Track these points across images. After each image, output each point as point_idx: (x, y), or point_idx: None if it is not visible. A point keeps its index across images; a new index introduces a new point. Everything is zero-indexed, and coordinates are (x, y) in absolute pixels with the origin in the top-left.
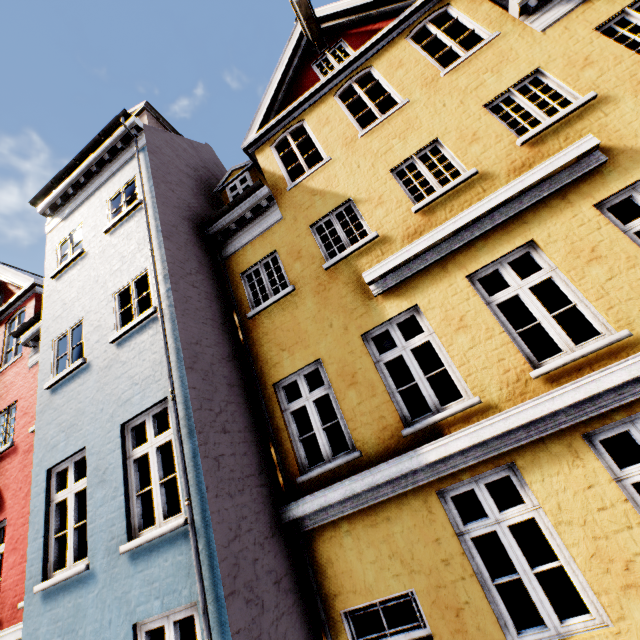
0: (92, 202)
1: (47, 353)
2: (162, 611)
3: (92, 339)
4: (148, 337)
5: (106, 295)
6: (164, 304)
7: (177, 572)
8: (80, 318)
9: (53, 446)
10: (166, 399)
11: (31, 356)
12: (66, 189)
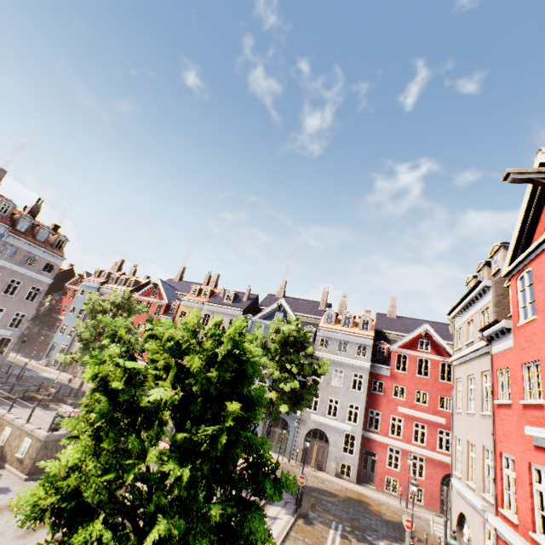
0: None
1: None
2: None
3: None
4: None
5: None
6: None
7: None
8: None
9: None
10: None
11: None
12: None
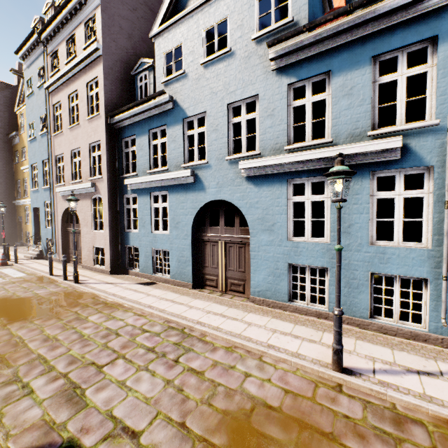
0: None
1: None
2: None
3: None
4: None
5: None
6: None
7: None
8: None
9: None
10: None
11: None
12: None
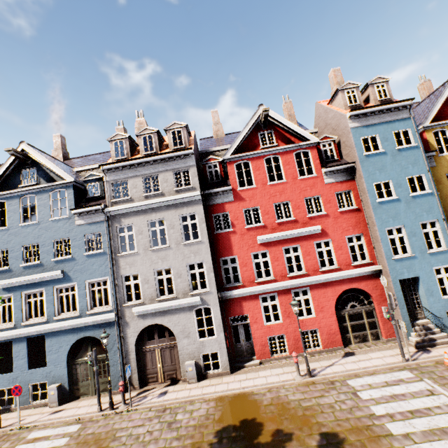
0: (382, 127)
1: (371, 187)
2: (442, 265)
3: (398, 191)
4: (427, 199)
5: (402, 176)
6: (433, 191)
7: (446, 258)
8: (388, 180)
9: (386, 222)
10: (434, 219)
11: (325, 178)
12: (367, 112)
